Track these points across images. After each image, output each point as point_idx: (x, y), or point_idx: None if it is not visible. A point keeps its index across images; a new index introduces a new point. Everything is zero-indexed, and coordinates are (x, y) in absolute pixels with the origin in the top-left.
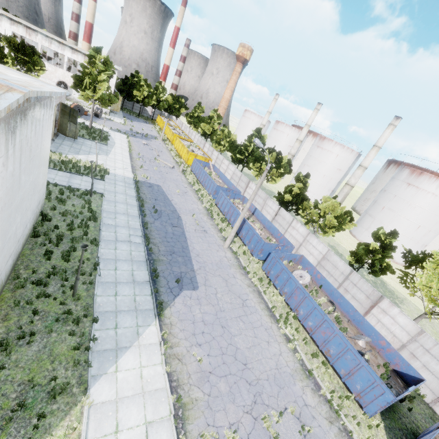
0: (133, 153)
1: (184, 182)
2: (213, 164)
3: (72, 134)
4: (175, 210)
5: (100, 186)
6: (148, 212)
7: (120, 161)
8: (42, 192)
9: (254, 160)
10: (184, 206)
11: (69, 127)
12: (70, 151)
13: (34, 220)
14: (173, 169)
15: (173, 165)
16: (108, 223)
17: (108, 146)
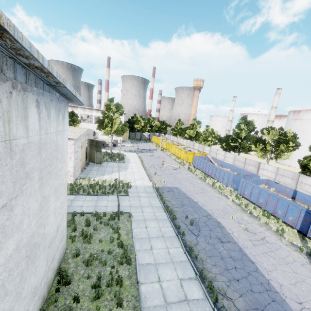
0: (144, 164)
1: (195, 179)
2: (211, 157)
3: (98, 160)
4: (208, 214)
5: (125, 203)
6: (183, 226)
7: (137, 173)
8: (59, 238)
9: (256, 142)
10: (214, 206)
11: (96, 155)
12: (97, 174)
13: (43, 296)
14: (179, 169)
15: (178, 166)
16: (145, 263)
17: (125, 163)
